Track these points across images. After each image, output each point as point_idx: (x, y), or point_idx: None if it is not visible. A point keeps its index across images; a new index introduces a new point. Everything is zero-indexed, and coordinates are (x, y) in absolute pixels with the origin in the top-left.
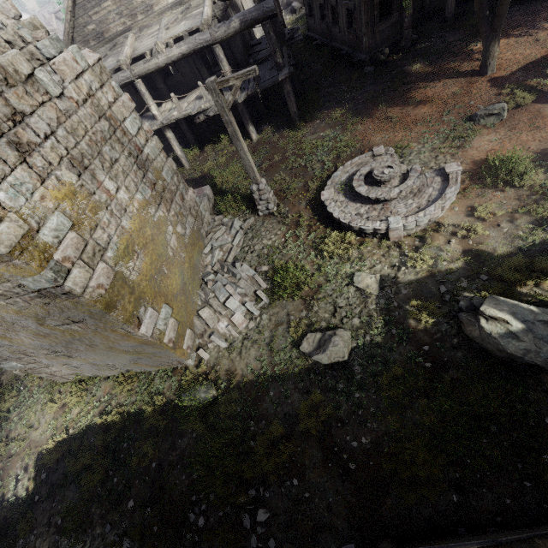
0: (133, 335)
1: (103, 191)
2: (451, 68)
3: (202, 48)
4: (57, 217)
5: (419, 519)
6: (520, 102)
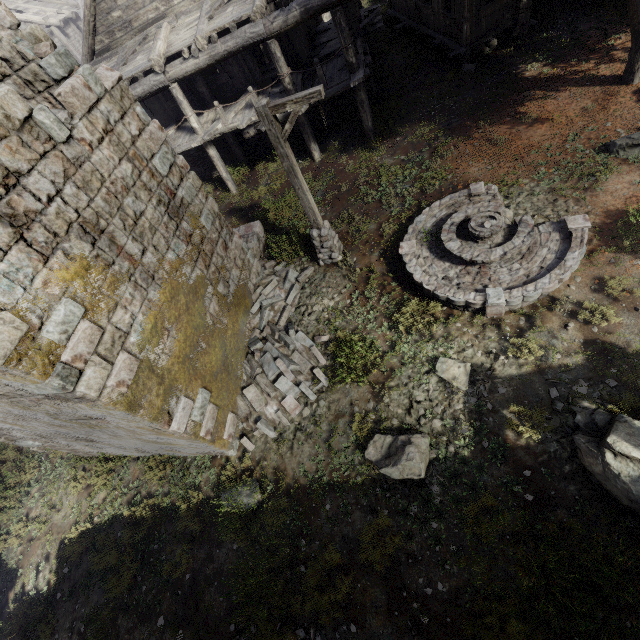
0: (162, 431)
1: (124, 258)
2: (582, 71)
3: (253, 44)
4: (65, 306)
5: None
6: None
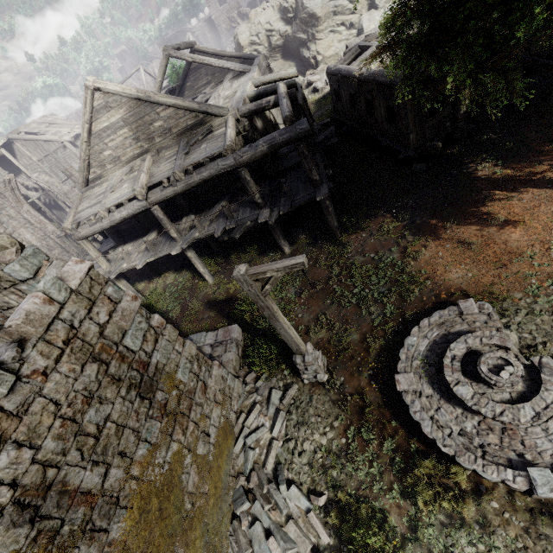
0: None
1: (78, 504)
2: (538, 173)
3: (225, 172)
4: None
5: None
6: None
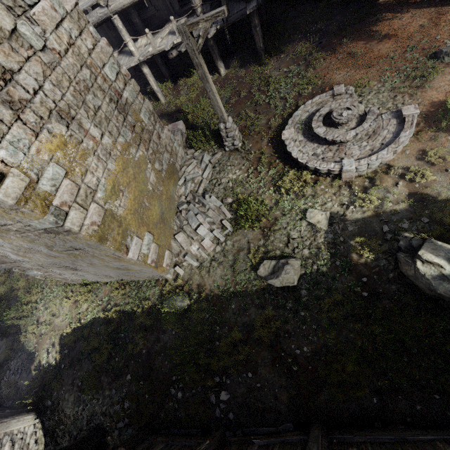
0: (123, 258)
1: (89, 138)
2: None
3: None
4: (52, 168)
5: (345, 412)
6: None
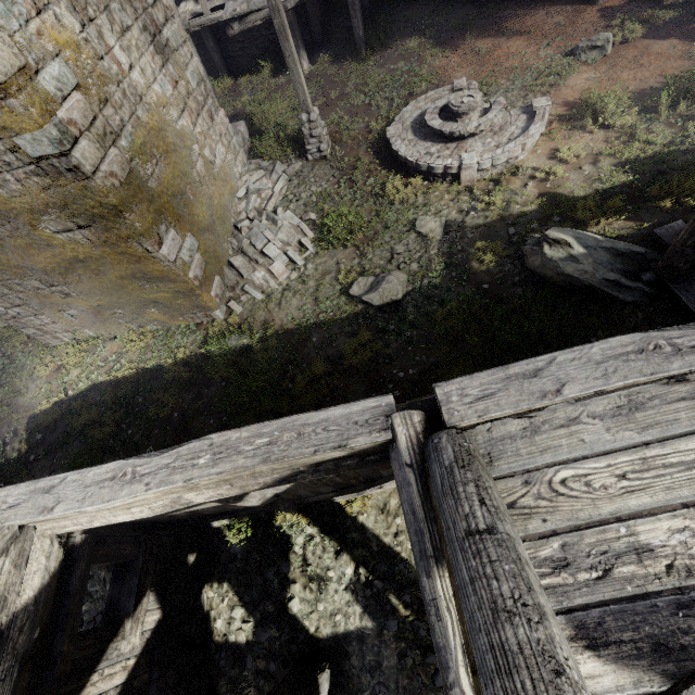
0: (152, 257)
1: (113, 60)
2: None
3: None
4: (59, 66)
5: None
6: (628, 36)
